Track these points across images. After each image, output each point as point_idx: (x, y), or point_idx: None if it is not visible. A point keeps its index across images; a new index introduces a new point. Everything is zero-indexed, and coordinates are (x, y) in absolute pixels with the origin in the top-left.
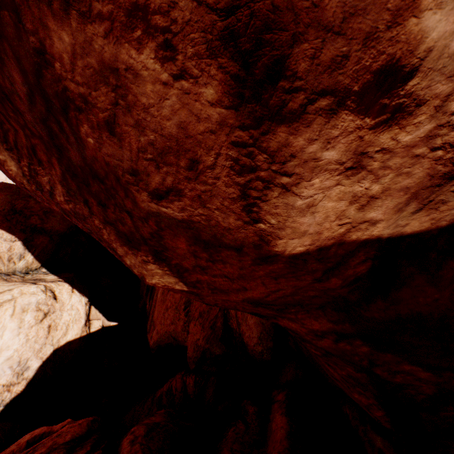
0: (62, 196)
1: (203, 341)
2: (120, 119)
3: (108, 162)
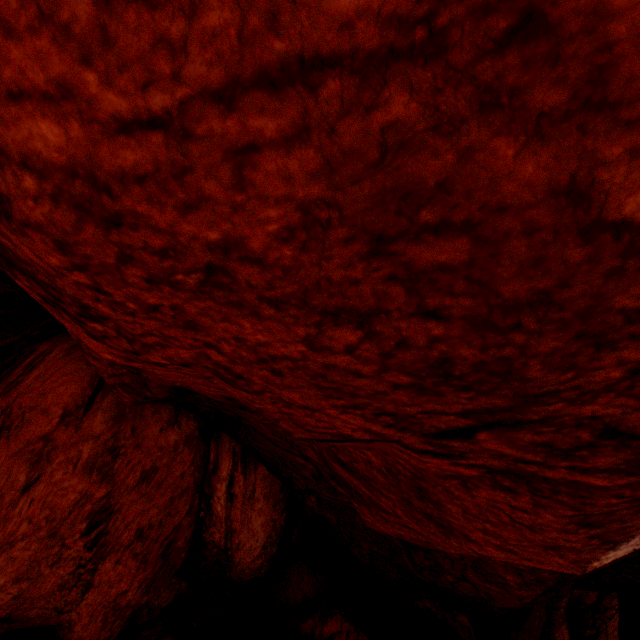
0: None
1: (140, 592)
2: None
3: None
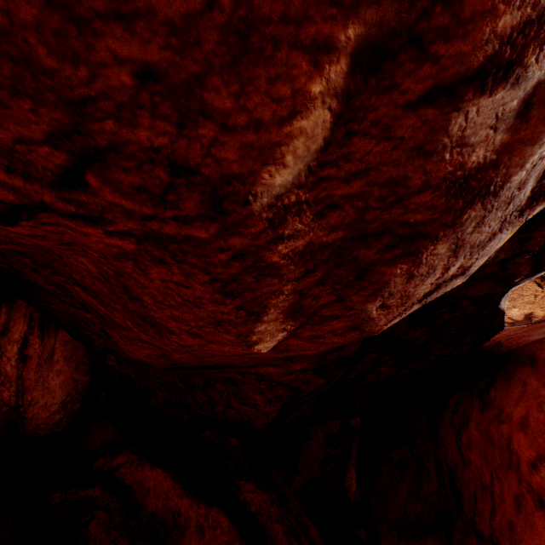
0: (290, 249)
1: None
2: (416, 279)
3: (389, 283)
